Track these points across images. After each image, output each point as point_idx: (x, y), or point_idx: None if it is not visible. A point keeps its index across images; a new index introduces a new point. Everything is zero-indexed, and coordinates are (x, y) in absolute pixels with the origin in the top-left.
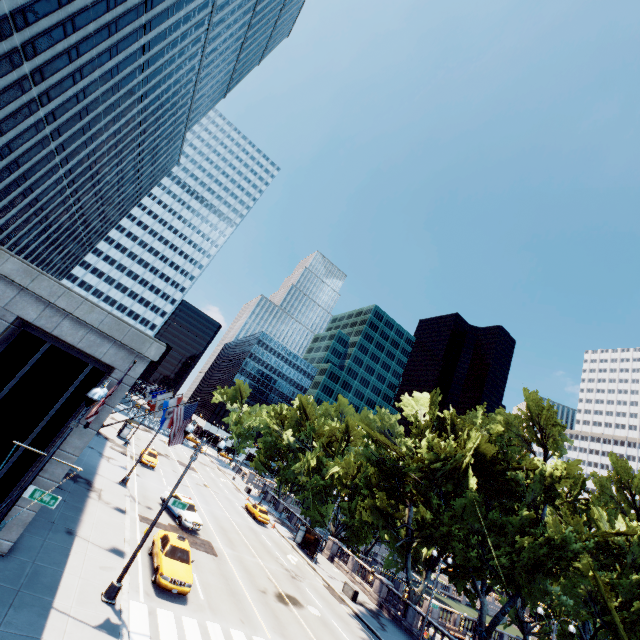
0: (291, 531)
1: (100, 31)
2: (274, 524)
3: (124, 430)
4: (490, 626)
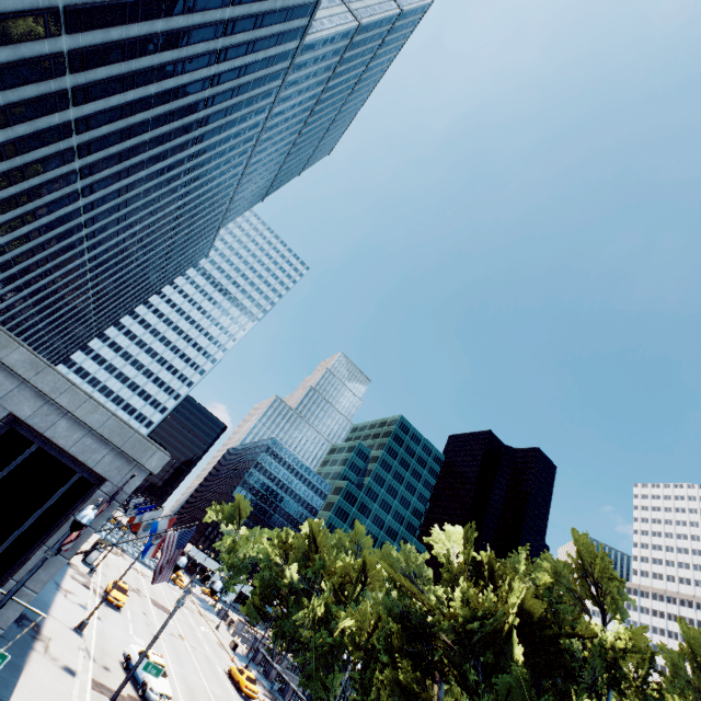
0: None
1: (155, 139)
2: (263, 699)
3: (92, 553)
4: None
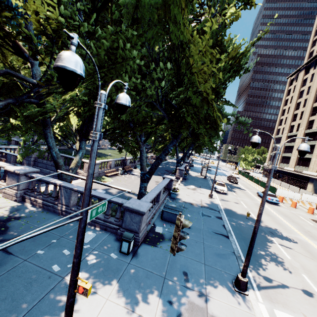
0: None
1: None
2: None
3: None
4: (153, 168)
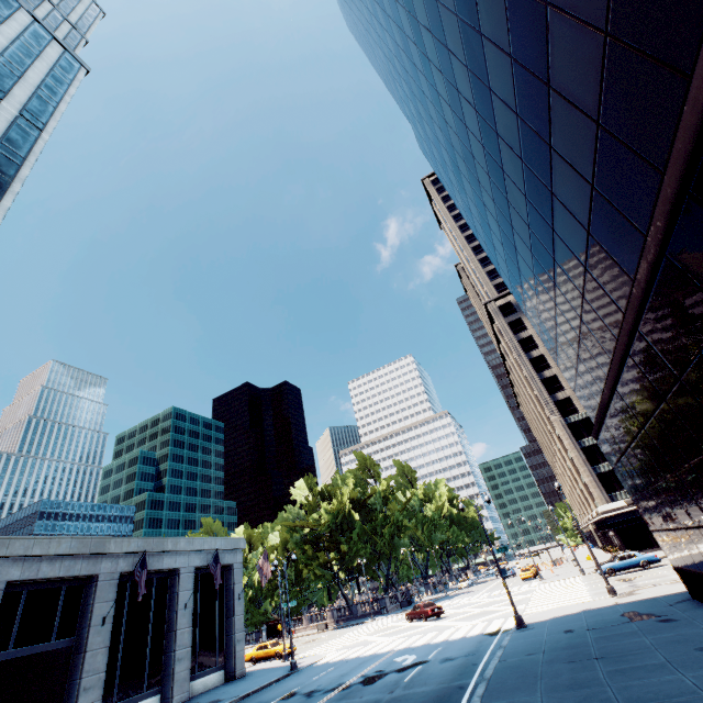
0: (246, 645)
1: None
2: None
3: None
4: (387, 581)
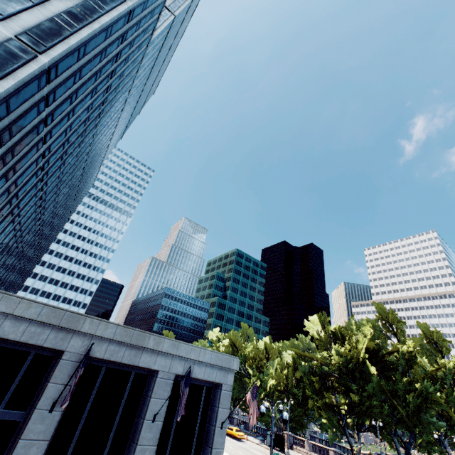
0: (255, 437)
1: (78, 138)
2: (246, 437)
3: None
4: None
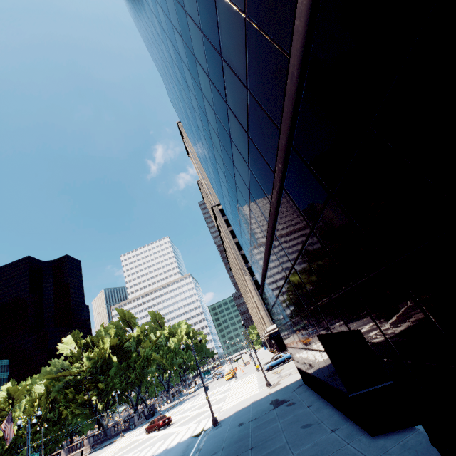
0: None
1: None
2: None
3: None
4: (137, 402)
